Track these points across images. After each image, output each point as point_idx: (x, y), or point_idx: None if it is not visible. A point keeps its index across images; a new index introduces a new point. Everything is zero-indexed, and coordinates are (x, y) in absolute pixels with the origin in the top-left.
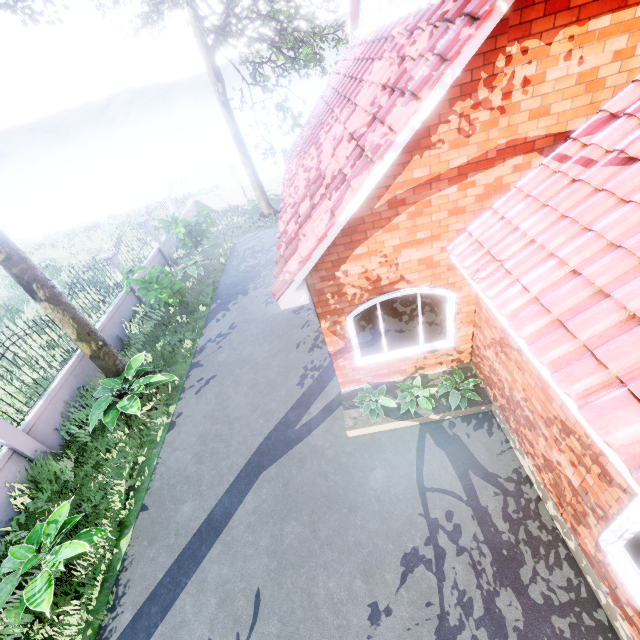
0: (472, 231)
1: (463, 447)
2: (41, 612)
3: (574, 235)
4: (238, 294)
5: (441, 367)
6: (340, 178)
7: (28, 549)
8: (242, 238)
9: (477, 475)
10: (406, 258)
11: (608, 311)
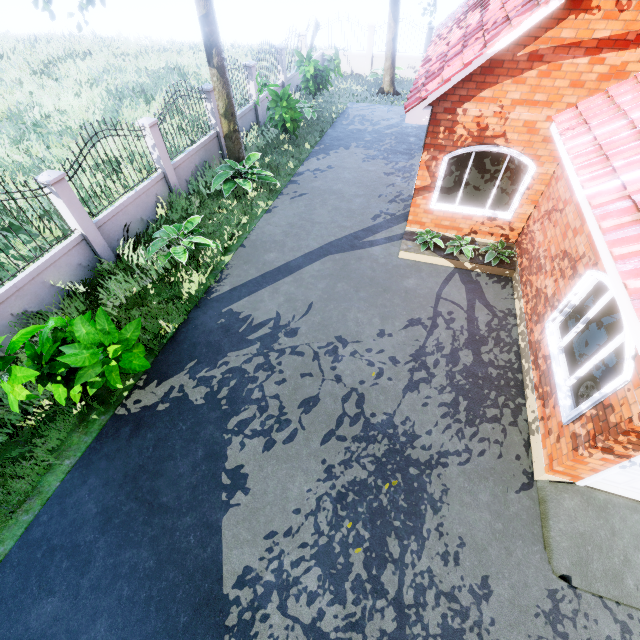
0: (579, 105)
1: (479, 288)
2: (174, 268)
3: None
4: (340, 146)
5: (490, 238)
6: (502, 21)
7: (173, 230)
8: (356, 105)
9: (481, 303)
10: (516, 116)
11: (638, 145)
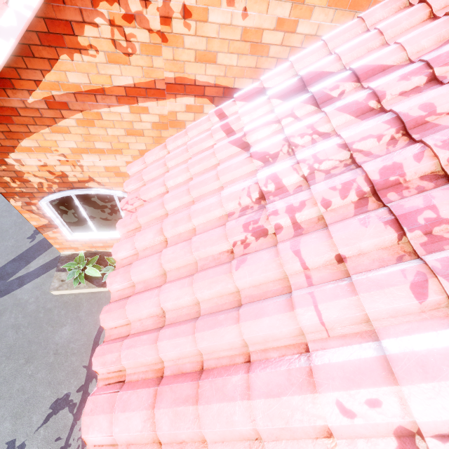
0: (146, 157)
1: None
2: None
3: (186, 204)
4: None
5: None
6: None
7: None
8: None
9: None
10: (90, 163)
11: (153, 303)
